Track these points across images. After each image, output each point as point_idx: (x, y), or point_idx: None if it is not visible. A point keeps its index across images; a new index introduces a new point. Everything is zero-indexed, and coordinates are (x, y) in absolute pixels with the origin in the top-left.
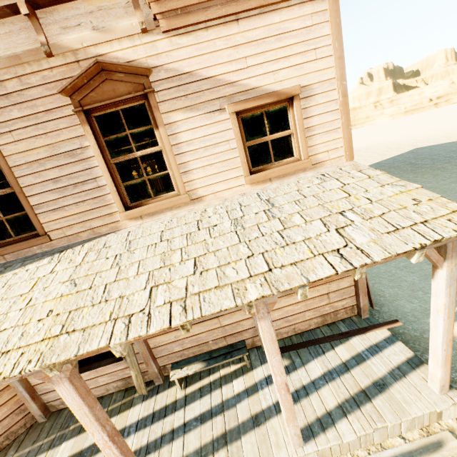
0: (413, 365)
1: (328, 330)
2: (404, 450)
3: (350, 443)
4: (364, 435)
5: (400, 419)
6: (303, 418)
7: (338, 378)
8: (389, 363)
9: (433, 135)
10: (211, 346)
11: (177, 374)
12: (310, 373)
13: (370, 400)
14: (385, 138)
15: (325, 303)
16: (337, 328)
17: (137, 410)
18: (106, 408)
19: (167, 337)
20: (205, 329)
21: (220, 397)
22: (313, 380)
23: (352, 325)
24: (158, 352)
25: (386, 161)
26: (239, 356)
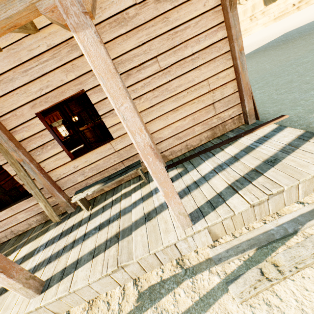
0: (305, 138)
1: (217, 140)
2: (304, 211)
3: (243, 217)
4: (258, 203)
5: (298, 180)
6: (193, 204)
7: (228, 168)
8: (279, 144)
9: (298, 22)
10: (111, 173)
11: (78, 196)
12: (201, 171)
13: (262, 175)
14: (260, 36)
15: (212, 114)
16: (226, 137)
17: (50, 233)
18: (27, 237)
19: (66, 168)
20: (100, 156)
21: (118, 208)
22: (204, 175)
23: (240, 131)
24: (63, 184)
25: (262, 46)
26: (133, 171)
